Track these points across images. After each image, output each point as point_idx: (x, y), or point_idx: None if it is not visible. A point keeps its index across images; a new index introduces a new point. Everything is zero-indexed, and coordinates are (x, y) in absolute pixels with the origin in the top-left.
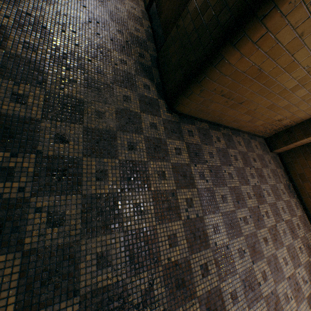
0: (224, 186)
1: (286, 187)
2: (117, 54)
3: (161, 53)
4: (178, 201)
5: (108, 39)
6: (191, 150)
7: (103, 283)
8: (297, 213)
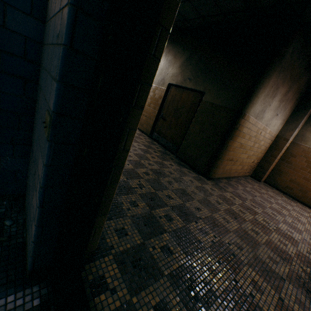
0: (266, 208)
1: (287, 198)
2: (165, 162)
3: (179, 153)
4: (261, 222)
5: (156, 157)
6: (235, 195)
7: (285, 271)
8: (308, 210)
